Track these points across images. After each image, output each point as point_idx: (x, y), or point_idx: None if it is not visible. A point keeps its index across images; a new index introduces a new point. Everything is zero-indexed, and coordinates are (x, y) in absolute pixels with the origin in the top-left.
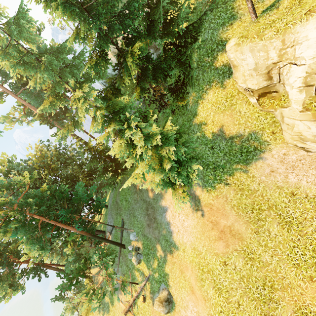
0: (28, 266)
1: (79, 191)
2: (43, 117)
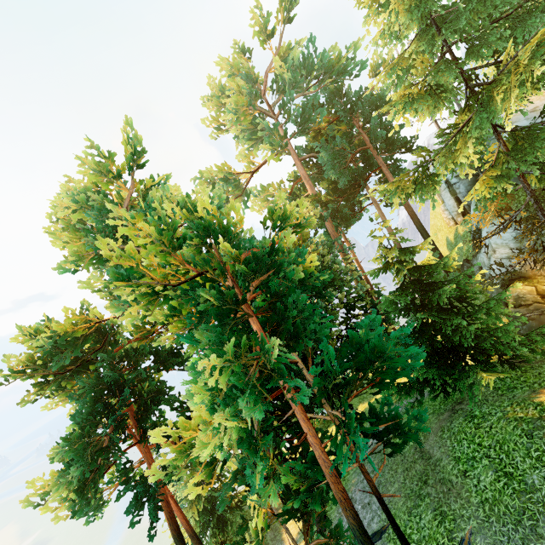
0: (149, 474)
1: (370, 336)
2: (316, 201)
